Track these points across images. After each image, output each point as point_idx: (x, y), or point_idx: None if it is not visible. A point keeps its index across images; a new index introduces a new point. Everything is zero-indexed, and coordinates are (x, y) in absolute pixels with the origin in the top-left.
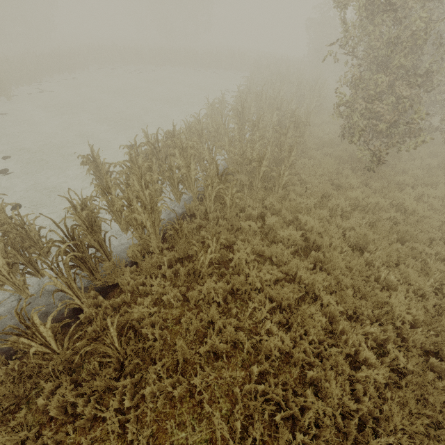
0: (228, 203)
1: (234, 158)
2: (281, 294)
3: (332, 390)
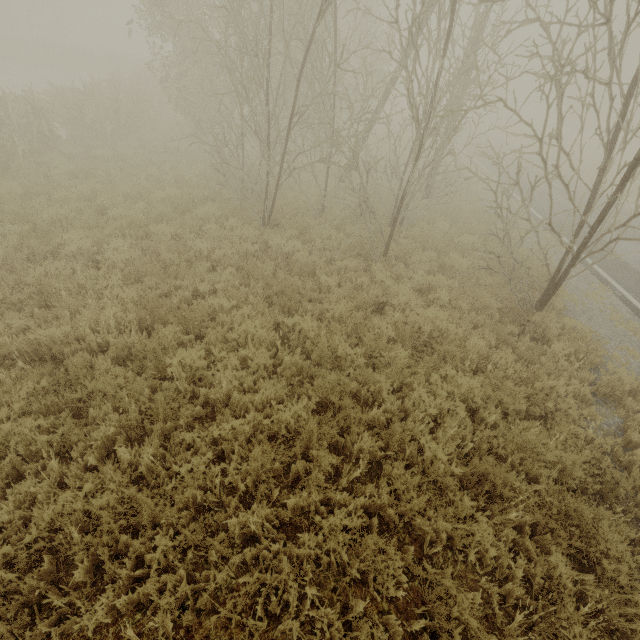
0: (47, 135)
1: (66, 118)
2: (82, 171)
3: (93, 186)
